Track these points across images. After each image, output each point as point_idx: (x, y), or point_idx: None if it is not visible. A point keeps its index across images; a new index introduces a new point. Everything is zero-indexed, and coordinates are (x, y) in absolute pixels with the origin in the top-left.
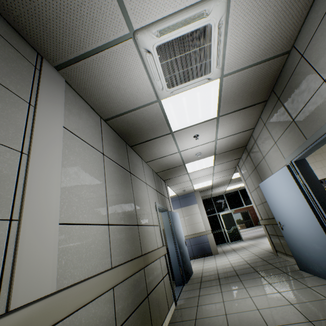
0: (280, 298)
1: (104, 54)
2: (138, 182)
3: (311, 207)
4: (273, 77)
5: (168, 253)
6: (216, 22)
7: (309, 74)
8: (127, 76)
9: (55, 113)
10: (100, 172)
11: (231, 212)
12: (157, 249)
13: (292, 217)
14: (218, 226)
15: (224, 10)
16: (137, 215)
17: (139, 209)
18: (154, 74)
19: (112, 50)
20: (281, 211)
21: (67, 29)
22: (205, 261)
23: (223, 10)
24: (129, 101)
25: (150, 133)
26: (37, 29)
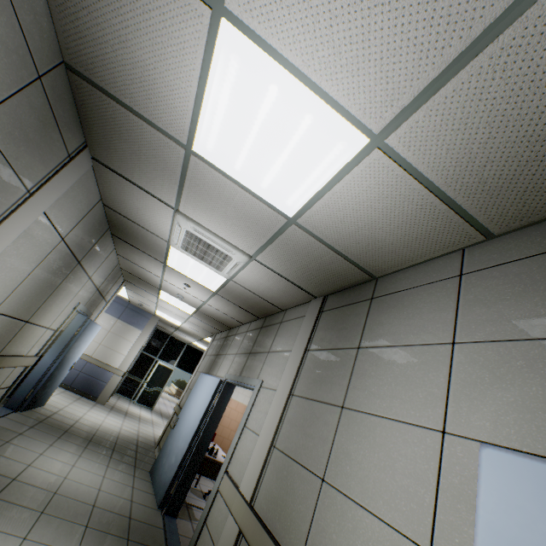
0: (98, 481)
1: (145, 193)
2: (81, 274)
3: (200, 425)
4: (269, 311)
5: (36, 363)
6: (237, 261)
7: (272, 338)
8: (153, 213)
9: (47, 200)
10: (39, 258)
11: (173, 370)
12: (24, 357)
13: (187, 423)
14: (142, 374)
15: (245, 261)
16: (38, 310)
17: (48, 305)
18: (176, 234)
19: (153, 198)
20: (187, 411)
21: (126, 164)
22: (78, 402)
23: (244, 261)
24: (141, 220)
25: (143, 246)
26: (102, 142)
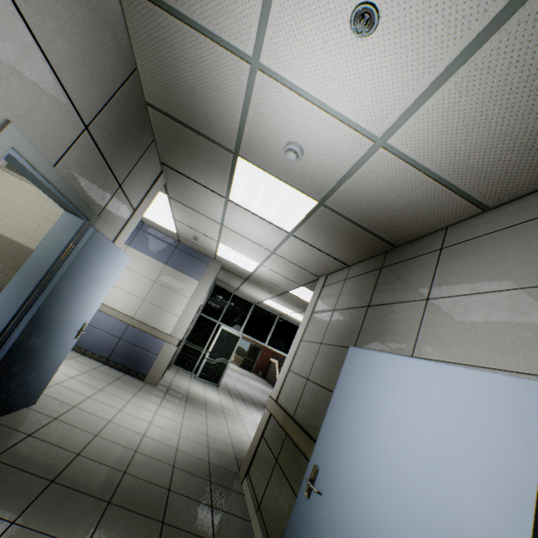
0: None
1: None
2: None
3: None
4: None
5: None
6: None
7: None
8: None
9: None
10: None
11: (240, 337)
12: None
13: (378, 518)
14: (203, 342)
15: None
16: None
17: None
18: None
19: None
20: (352, 461)
21: None
22: (114, 385)
23: None
24: None
25: None
26: None
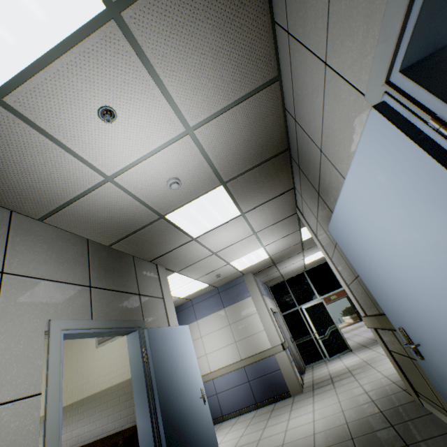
0: None
1: None
2: None
3: None
4: None
5: None
6: None
7: None
8: None
9: None
10: None
11: (322, 301)
12: None
13: None
14: (304, 330)
15: None
16: None
17: None
18: None
19: None
20: (401, 297)
21: None
22: (271, 417)
23: None
24: None
25: None
26: None
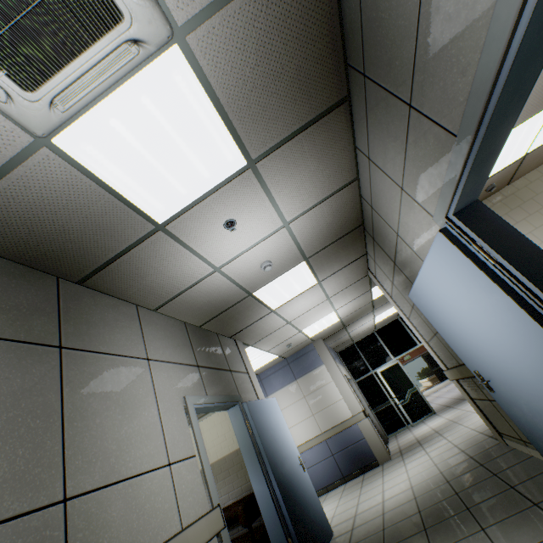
0: None
1: None
2: (106, 363)
3: (538, 319)
4: (327, 21)
5: None
6: None
7: None
8: None
9: None
10: None
11: (398, 363)
12: (170, 541)
13: (501, 356)
14: (382, 397)
15: None
16: (69, 465)
17: (89, 440)
18: None
19: None
20: (472, 346)
21: None
22: (364, 485)
23: None
24: None
25: (103, 240)
26: None
